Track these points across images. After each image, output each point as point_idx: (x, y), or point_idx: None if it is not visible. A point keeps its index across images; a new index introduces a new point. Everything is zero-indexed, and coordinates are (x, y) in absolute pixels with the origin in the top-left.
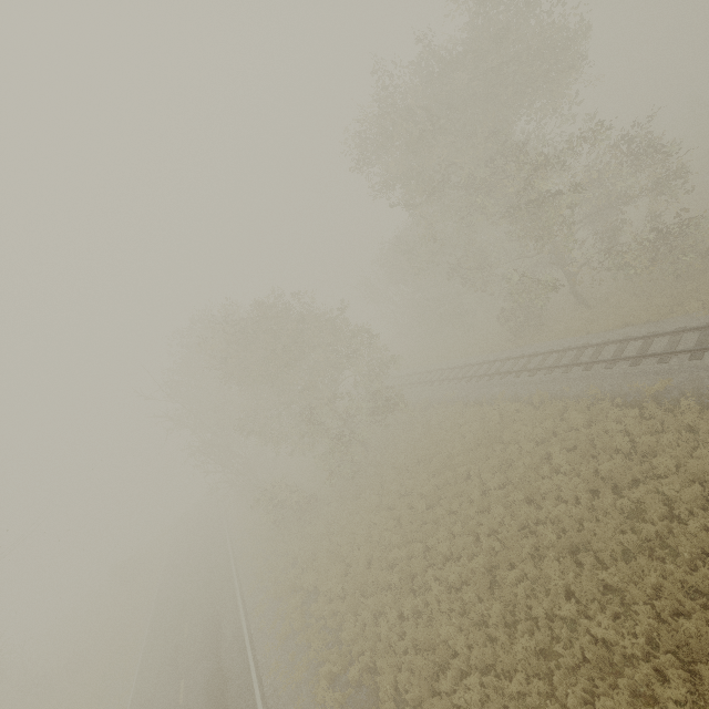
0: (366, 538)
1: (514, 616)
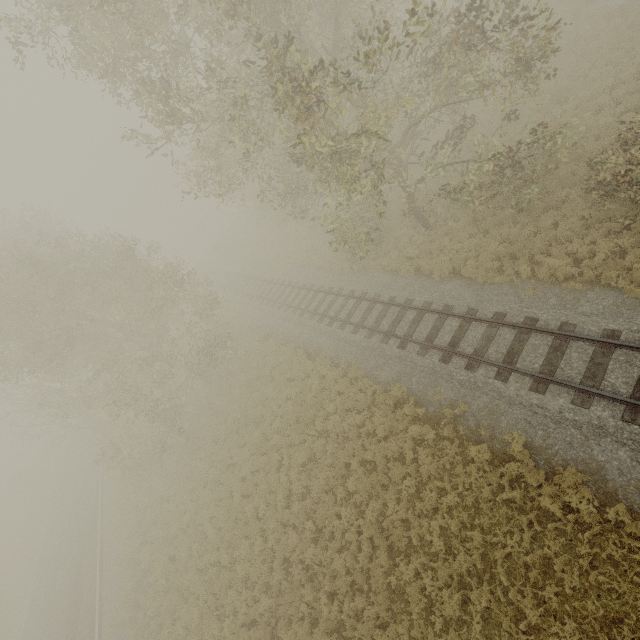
0: (193, 517)
1: None
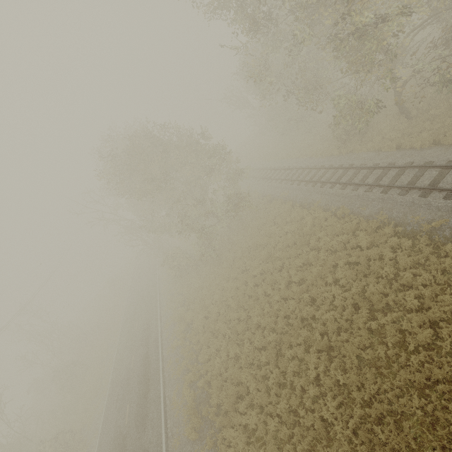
0: (219, 297)
1: (285, 378)
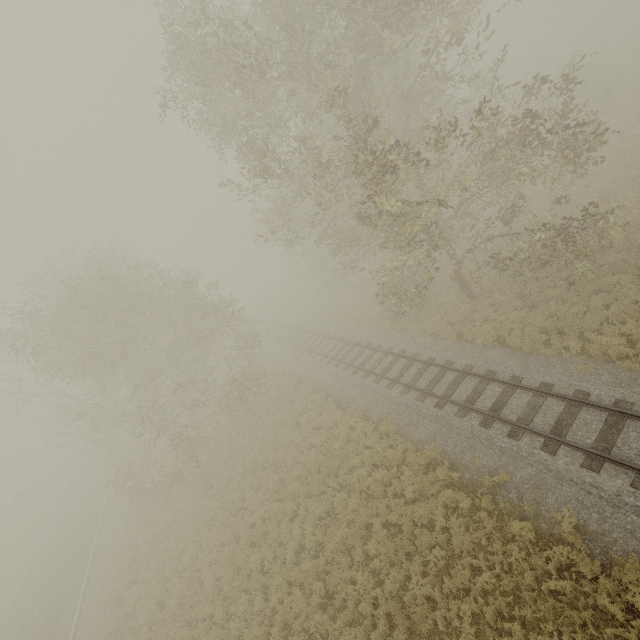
0: (192, 560)
1: None
